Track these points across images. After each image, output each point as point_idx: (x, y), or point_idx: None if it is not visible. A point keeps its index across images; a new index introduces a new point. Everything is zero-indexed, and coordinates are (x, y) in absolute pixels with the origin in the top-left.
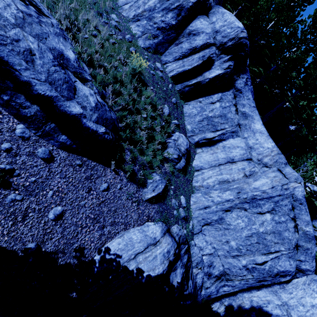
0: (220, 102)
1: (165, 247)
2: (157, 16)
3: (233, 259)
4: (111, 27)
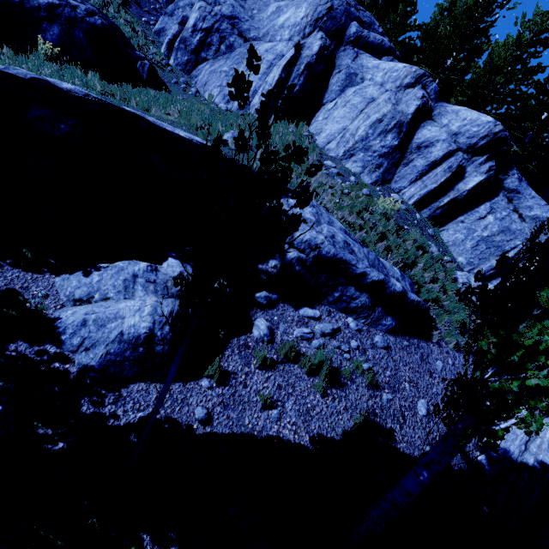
0: (492, 214)
1: None
2: (375, 143)
3: None
4: (334, 176)
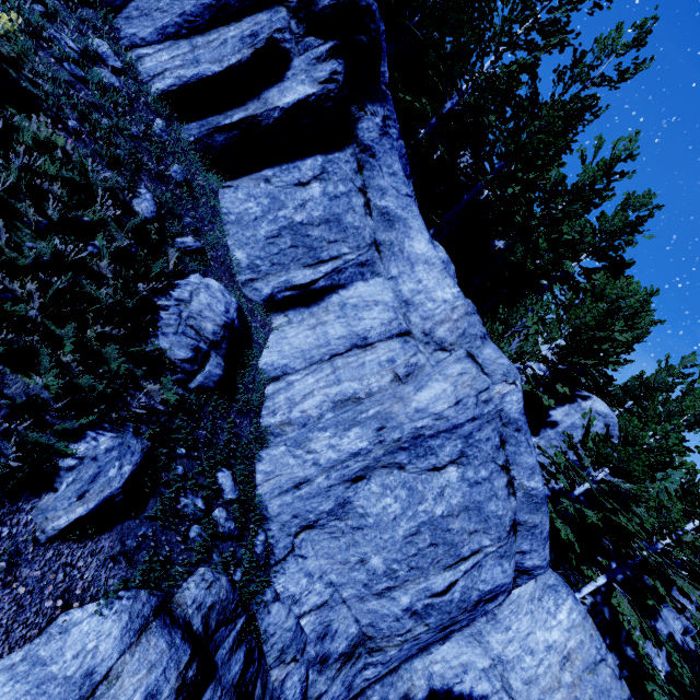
0: (321, 182)
1: (137, 687)
2: None
3: (379, 600)
4: None
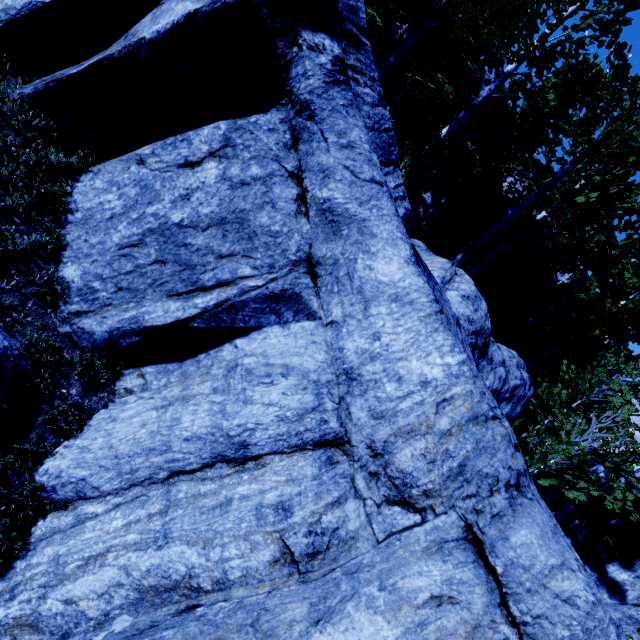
0: (221, 161)
1: None
2: None
3: None
4: None
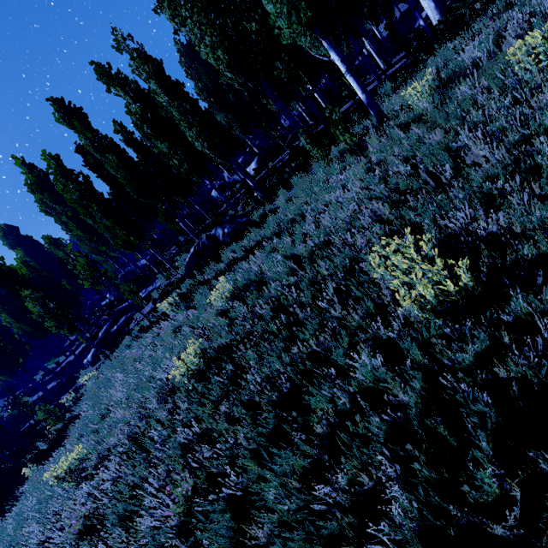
0: None
1: None
2: None
3: None
4: None
